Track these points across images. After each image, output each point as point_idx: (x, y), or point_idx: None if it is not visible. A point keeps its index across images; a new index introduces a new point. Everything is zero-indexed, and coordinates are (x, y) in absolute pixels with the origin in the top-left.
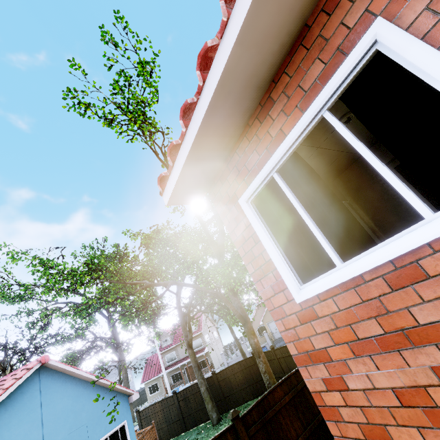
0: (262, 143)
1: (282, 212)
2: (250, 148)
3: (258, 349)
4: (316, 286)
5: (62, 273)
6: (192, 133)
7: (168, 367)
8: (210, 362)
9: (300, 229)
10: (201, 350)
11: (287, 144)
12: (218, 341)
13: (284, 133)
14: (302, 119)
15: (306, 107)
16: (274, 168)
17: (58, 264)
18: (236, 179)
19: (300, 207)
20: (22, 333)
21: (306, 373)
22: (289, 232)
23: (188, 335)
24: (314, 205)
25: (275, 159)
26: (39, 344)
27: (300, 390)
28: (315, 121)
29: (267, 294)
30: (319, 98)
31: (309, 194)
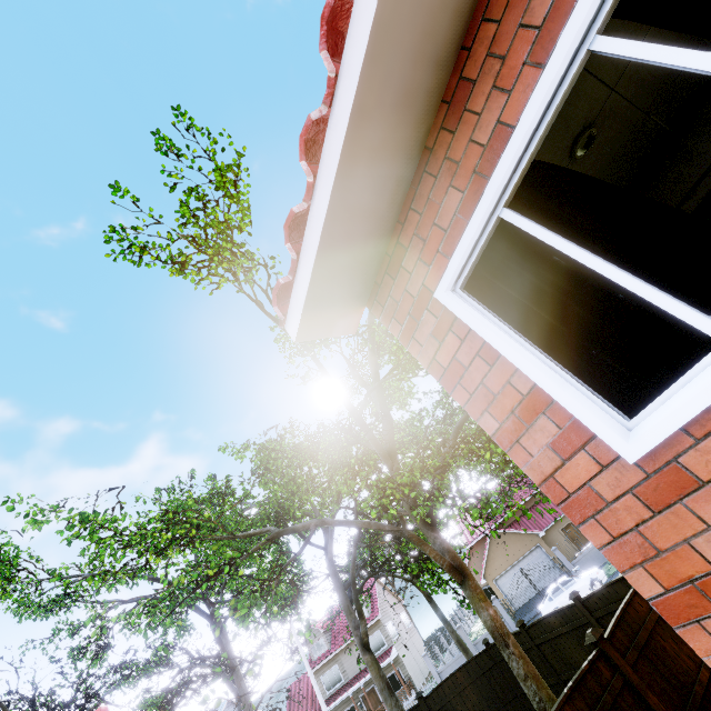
0: (462, 166)
1: (534, 286)
2: (439, 187)
3: (501, 629)
4: (676, 406)
5: (121, 534)
6: (326, 176)
7: (330, 699)
8: (405, 677)
9: (587, 306)
10: (385, 655)
11: (519, 139)
12: (413, 631)
13: (507, 124)
14: (545, 76)
15: (548, 53)
16: (500, 199)
17: (112, 518)
18: (421, 256)
19: (580, 250)
20: (62, 672)
21: (706, 640)
22: (560, 323)
23: (358, 625)
24: (608, 243)
25: (499, 179)
26: (92, 689)
27: (612, 705)
28: (574, 68)
29: (544, 467)
30: (575, 19)
31: (590, 226)
